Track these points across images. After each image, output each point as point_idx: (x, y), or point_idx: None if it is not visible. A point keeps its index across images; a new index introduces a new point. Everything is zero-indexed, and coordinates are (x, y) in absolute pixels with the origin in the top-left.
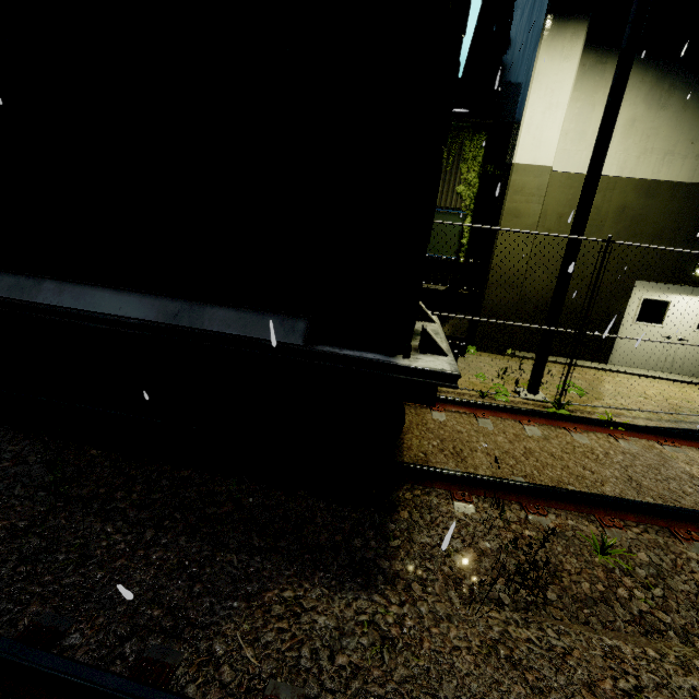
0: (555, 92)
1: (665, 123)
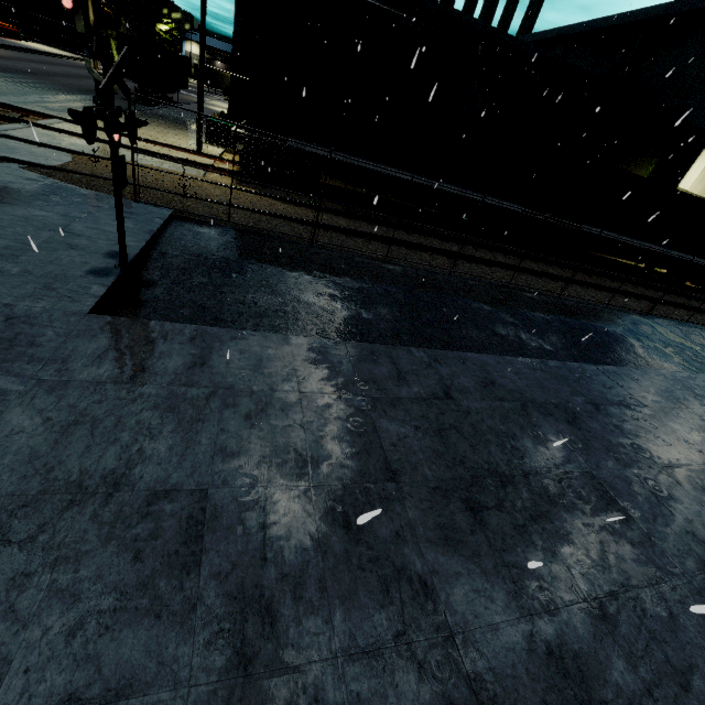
0: (702, 164)
1: None
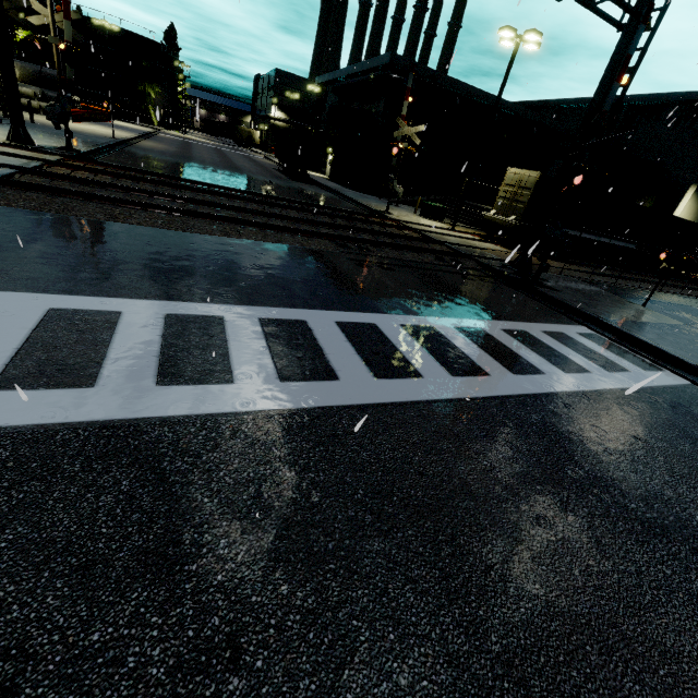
0: (686, 200)
1: (693, 207)
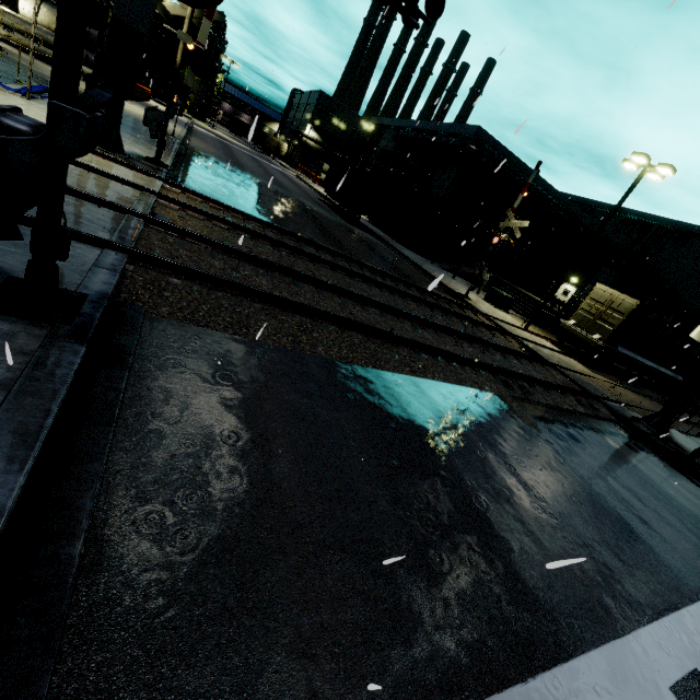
0: None
1: None
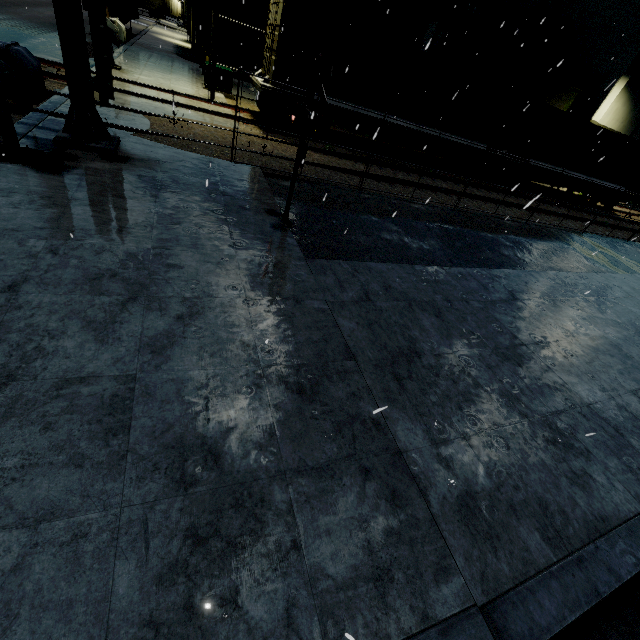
0: (611, 99)
1: (621, 111)
